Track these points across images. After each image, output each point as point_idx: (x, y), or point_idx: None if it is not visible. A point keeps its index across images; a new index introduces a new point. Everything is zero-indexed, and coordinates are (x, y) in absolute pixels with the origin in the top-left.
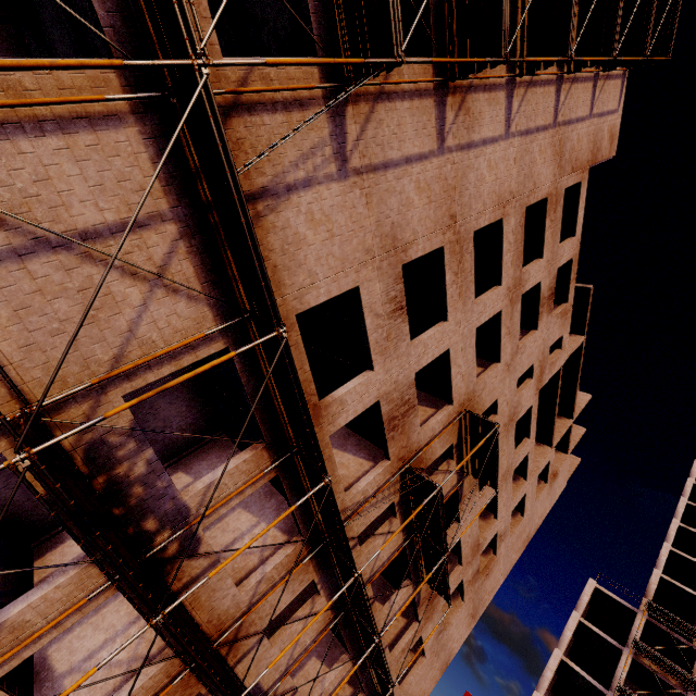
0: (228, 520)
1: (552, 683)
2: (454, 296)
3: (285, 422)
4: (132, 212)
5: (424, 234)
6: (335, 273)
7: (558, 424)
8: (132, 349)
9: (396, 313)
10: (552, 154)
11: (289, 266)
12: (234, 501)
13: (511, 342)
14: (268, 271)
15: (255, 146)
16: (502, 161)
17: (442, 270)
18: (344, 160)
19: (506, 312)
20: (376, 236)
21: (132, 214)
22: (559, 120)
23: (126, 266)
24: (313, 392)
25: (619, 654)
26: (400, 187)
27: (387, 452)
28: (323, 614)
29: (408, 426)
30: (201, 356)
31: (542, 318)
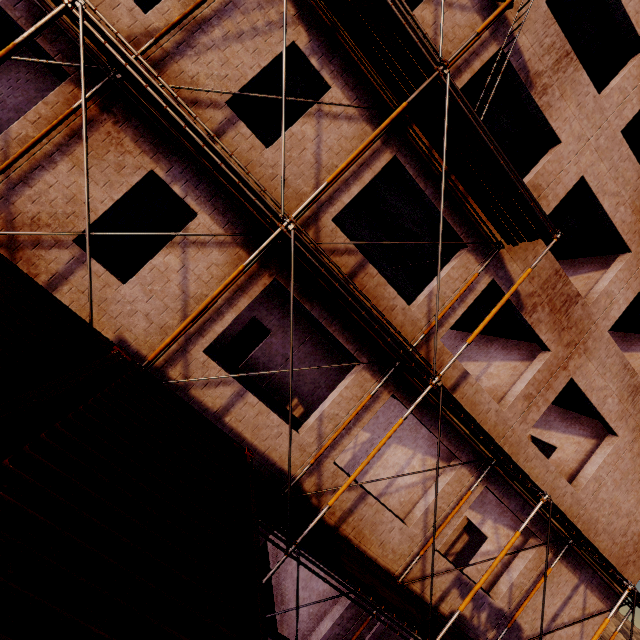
0: None
1: None
2: None
3: None
4: None
5: None
6: None
7: None
8: None
9: None
10: None
11: None
12: None
13: None
14: None
15: None
16: None
17: None
18: None
19: None
20: None
21: None
22: None
23: None
24: None
25: None
26: None
27: None
28: (226, 254)
29: None
30: None
31: None
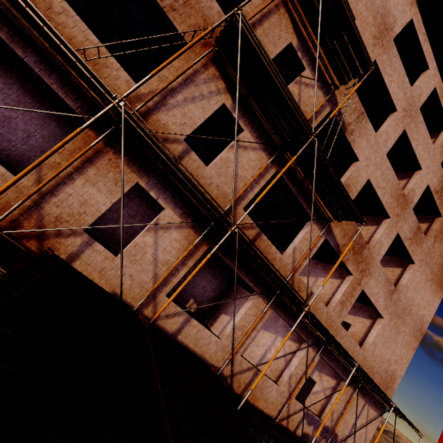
0: None
1: None
2: None
3: None
4: None
5: None
6: None
7: None
8: None
9: None
10: None
11: None
12: None
13: None
14: None
15: None
16: None
17: None
18: None
19: None
20: None
21: None
22: None
23: None
24: None
25: None
26: None
27: (178, 34)
28: (181, 233)
29: None
30: None
31: None
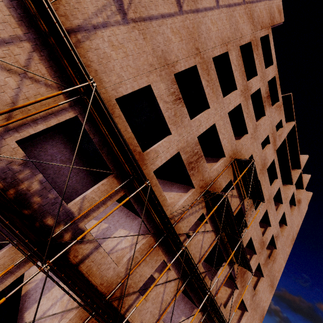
0: (114, 235)
1: None
2: (209, 93)
3: (121, 160)
4: (0, 35)
5: (183, 57)
6: (134, 76)
7: (293, 173)
8: (16, 114)
9: (177, 101)
10: (247, 19)
11: (105, 71)
12: (101, 209)
13: (251, 121)
14: (92, 73)
15: (68, 2)
16: (219, 20)
17: (199, 79)
18: (124, 14)
19: (243, 104)
20: (154, 57)
21: (0, 36)
22: (246, 0)
23: (3, 65)
24: (137, 144)
25: None
26: (162, 31)
27: (192, 183)
28: (175, 282)
29: (201, 168)
30: (61, 120)
31: (266, 109)
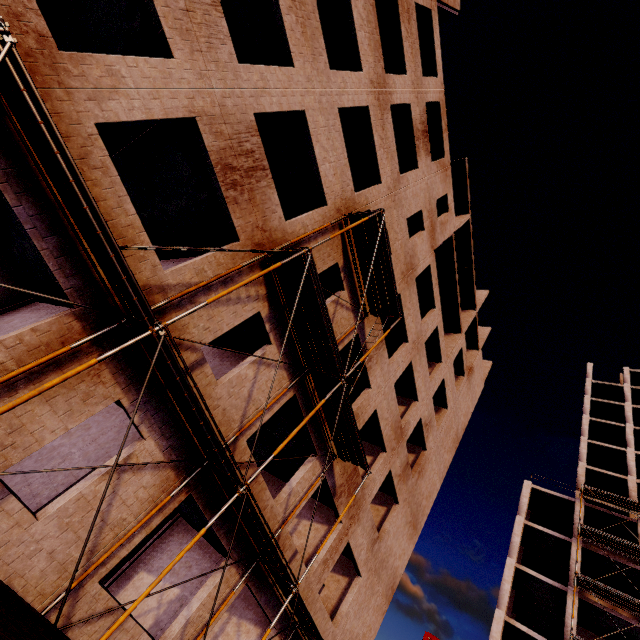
0: None
1: (512, 600)
2: (295, 32)
3: None
4: None
5: None
6: None
7: (463, 316)
8: None
9: None
10: None
11: None
12: None
13: (389, 161)
14: None
15: None
16: None
17: None
18: None
19: (375, 114)
20: None
21: None
22: None
23: None
24: (31, 4)
25: (568, 547)
26: None
27: (232, 226)
28: (157, 475)
29: (260, 197)
30: None
31: (420, 155)
